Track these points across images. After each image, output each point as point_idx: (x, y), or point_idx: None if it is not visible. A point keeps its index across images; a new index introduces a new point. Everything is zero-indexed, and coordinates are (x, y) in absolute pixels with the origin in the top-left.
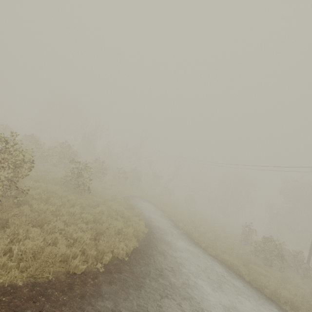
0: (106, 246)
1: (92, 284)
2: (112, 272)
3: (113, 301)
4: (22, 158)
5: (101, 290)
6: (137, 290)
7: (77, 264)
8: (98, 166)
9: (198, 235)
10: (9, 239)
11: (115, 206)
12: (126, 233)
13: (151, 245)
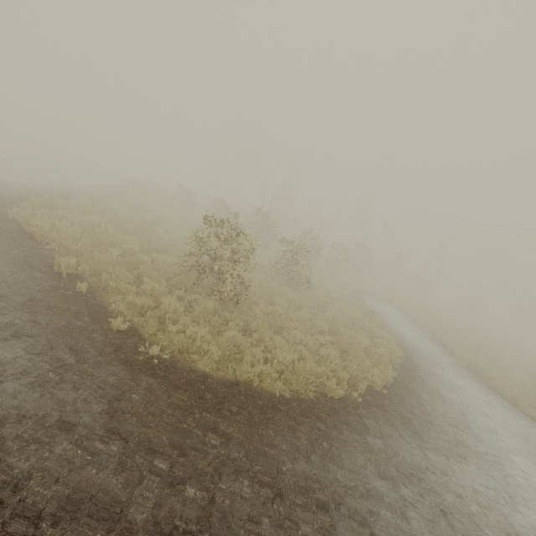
0: (357, 370)
1: (355, 414)
2: (372, 405)
3: (385, 440)
4: (249, 248)
5: (367, 424)
6: (411, 436)
7: (333, 387)
8: (309, 244)
9: (495, 375)
10: (262, 346)
11: (348, 311)
12: (381, 356)
13: (413, 378)
